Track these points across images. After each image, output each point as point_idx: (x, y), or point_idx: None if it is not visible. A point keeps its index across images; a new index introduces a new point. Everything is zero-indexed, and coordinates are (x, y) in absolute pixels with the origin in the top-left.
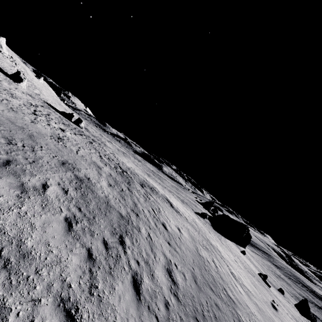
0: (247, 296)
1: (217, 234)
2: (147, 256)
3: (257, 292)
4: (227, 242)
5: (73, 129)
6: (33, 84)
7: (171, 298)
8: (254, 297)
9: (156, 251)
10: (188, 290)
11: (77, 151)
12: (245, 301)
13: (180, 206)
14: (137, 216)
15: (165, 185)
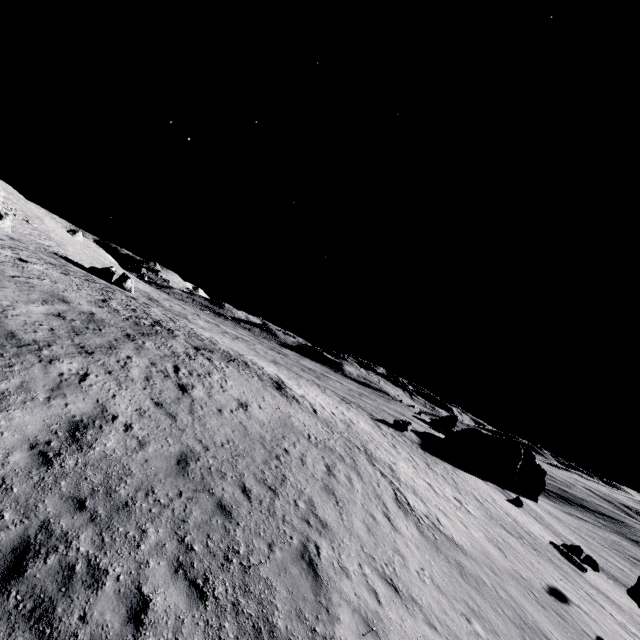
0: (430, 544)
1: (428, 456)
2: (15, 390)
3: (496, 556)
4: (460, 475)
5: (79, 275)
6: (48, 235)
7: (15, 453)
8: (468, 556)
9: (71, 394)
10: (123, 463)
11: (18, 276)
12: (402, 545)
13: (323, 400)
14: (82, 353)
15: (320, 382)
